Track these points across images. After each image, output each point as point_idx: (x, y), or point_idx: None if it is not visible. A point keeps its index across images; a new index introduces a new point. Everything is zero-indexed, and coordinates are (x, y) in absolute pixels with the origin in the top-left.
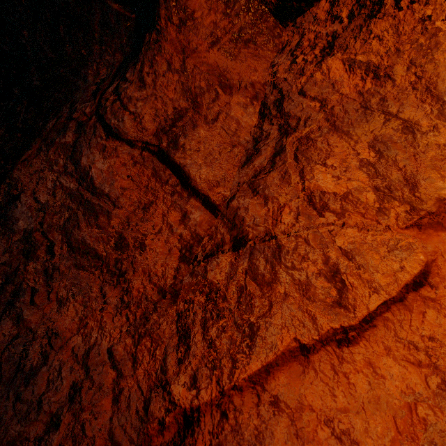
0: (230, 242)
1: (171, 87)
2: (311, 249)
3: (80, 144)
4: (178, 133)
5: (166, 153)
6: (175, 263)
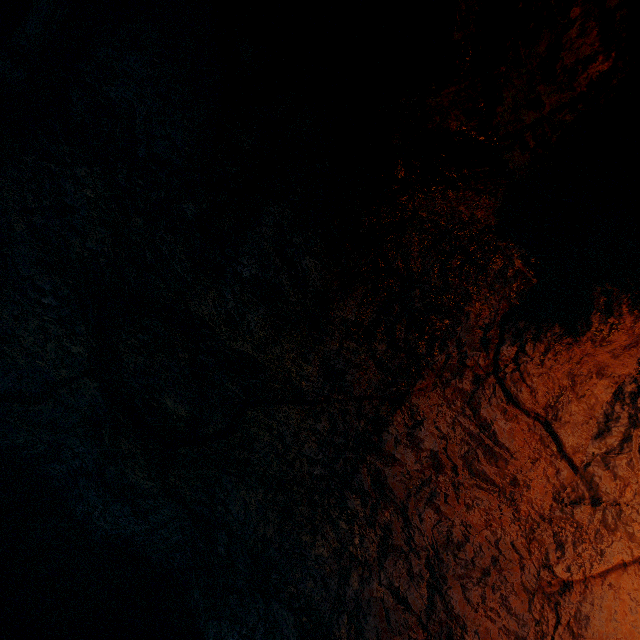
0: (589, 499)
1: (562, 370)
2: (639, 516)
3: (477, 395)
4: (559, 408)
5: (550, 424)
6: (549, 501)
